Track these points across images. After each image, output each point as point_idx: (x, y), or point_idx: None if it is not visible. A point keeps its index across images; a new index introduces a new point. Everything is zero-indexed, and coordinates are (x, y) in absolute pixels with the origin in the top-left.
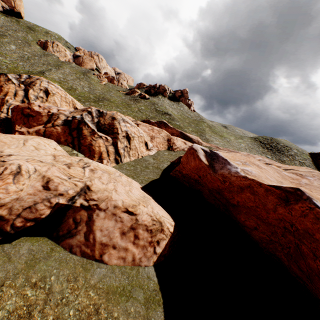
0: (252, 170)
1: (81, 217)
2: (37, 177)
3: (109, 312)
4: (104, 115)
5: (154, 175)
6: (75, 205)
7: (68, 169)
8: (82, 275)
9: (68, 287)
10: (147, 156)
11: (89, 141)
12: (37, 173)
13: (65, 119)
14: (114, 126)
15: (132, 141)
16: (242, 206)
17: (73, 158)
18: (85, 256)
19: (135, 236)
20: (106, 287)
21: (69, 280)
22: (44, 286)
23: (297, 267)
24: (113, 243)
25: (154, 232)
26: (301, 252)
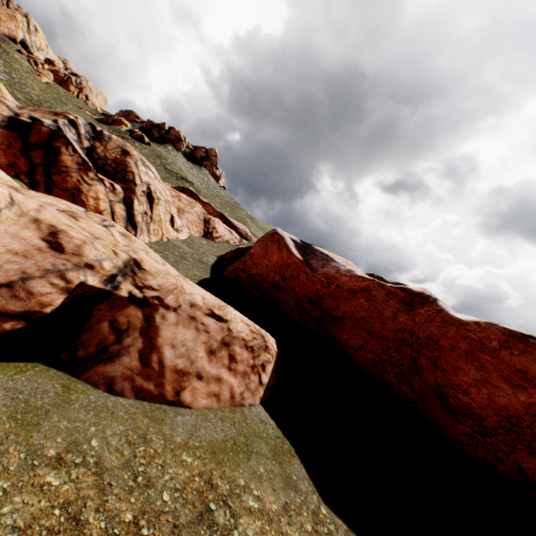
0: (360, 272)
1: (130, 320)
2: (16, 218)
3: (231, 480)
4: (105, 140)
5: (201, 271)
6: (119, 293)
7: (76, 221)
8: (155, 431)
9: (136, 455)
10: (176, 240)
11: (75, 182)
12: (15, 208)
13: (12, 116)
14: (128, 167)
15: (157, 206)
16: (349, 318)
17: (70, 204)
18: (145, 397)
19: (230, 357)
20: (207, 444)
21: (132, 442)
22: (82, 460)
23: (409, 387)
24: (197, 369)
25: (257, 351)
26: (418, 366)
